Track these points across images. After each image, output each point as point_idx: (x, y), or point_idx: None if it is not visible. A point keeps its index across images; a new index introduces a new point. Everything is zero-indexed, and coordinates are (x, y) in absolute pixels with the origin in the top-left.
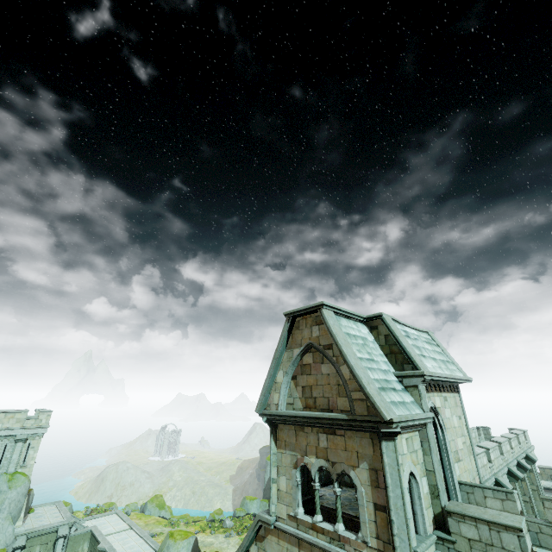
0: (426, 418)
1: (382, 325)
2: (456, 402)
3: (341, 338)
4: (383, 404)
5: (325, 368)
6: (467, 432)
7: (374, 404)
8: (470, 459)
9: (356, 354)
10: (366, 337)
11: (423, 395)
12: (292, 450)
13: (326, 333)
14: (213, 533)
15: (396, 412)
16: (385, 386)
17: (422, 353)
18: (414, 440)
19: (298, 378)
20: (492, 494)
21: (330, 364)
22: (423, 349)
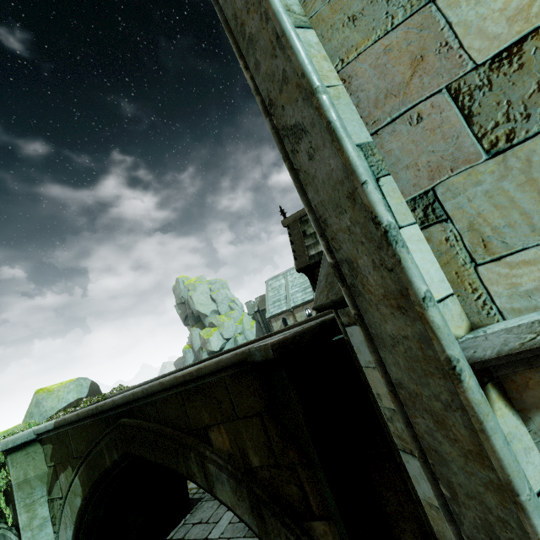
0: None
1: None
2: None
3: None
4: None
5: None
6: None
7: None
8: None
9: None
10: None
11: None
12: None
13: None
14: None
15: None
16: None
17: None
18: None
19: None
20: None
21: None
22: None
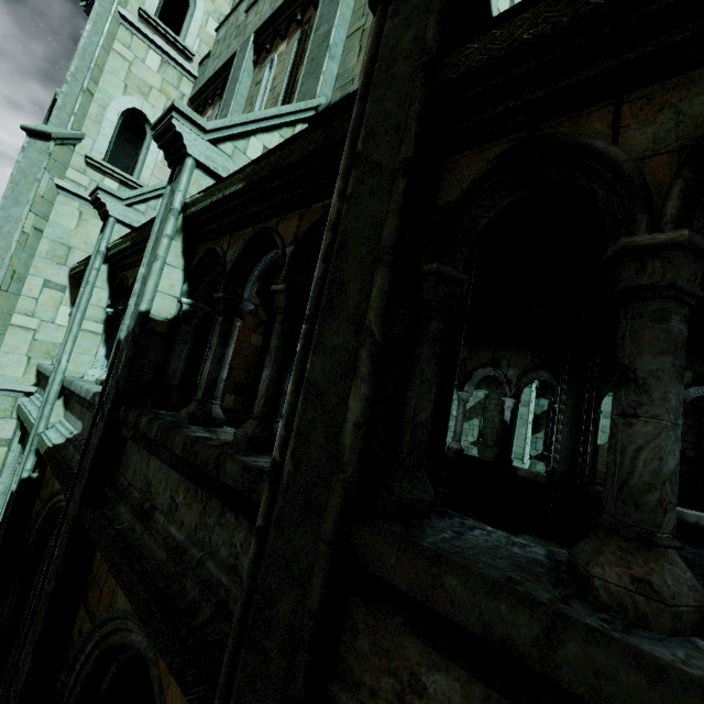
0: None
1: None
2: None
3: None
4: None
5: None
6: None
7: None
8: None
9: None
10: None
11: None
12: None
13: None
14: None
15: None
16: None
17: None
18: None
19: None
20: None
21: None
22: None
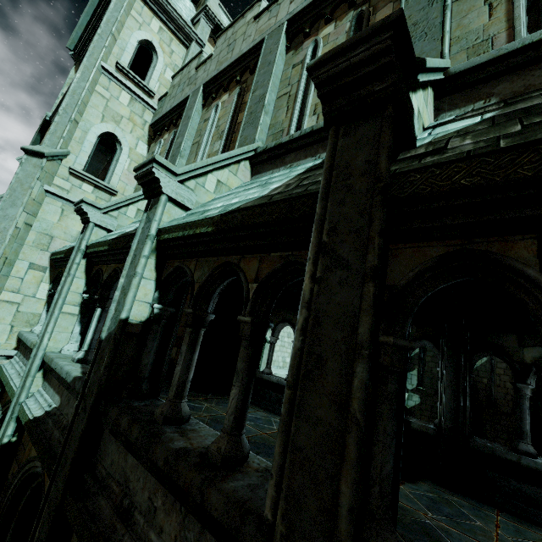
0: (192, 31)
1: None
2: None
3: None
4: None
5: None
6: None
7: None
8: None
9: None
10: (184, 0)
11: (203, 29)
12: None
13: None
14: None
15: None
16: None
17: None
18: (175, 44)
19: None
20: None
21: None
22: None
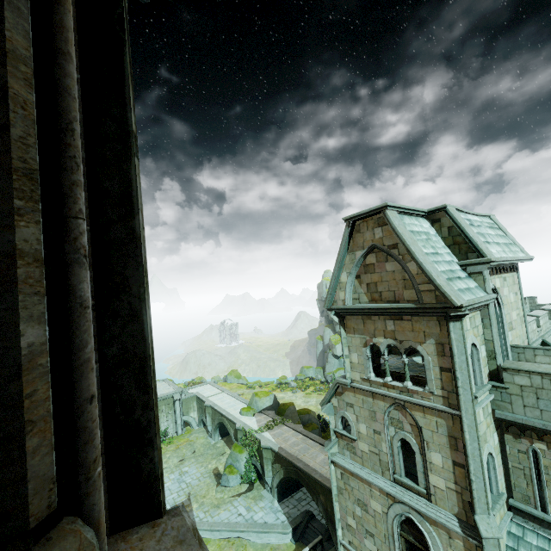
0: (489, 299)
1: (445, 217)
2: (514, 280)
3: (407, 237)
4: (453, 292)
5: (390, 266)
6: (522, 305)
7: (444, 294)
8: (522, 327)
9: (422, 250)
10: (429, 232)
11: (486, 280)
12: (361, 334)
13: (390, 234)
14: (282, 391)
15: (463, 298)
16: (451, 277)
17: (486, 240)
18: (476, 318)
19: (362, 277)
20: (542, 353)
21: (395, 262)
22: (486, 236)
